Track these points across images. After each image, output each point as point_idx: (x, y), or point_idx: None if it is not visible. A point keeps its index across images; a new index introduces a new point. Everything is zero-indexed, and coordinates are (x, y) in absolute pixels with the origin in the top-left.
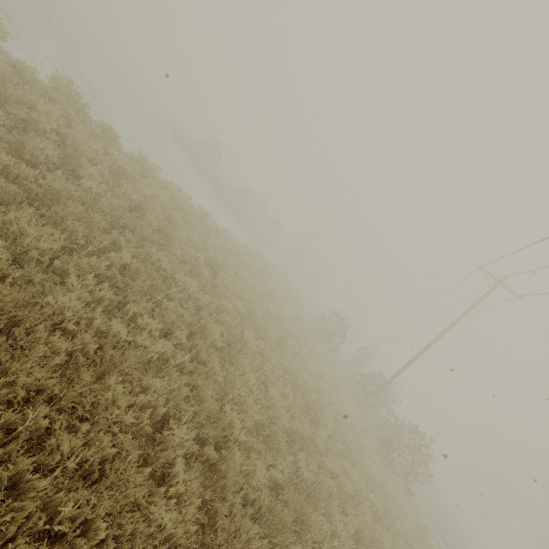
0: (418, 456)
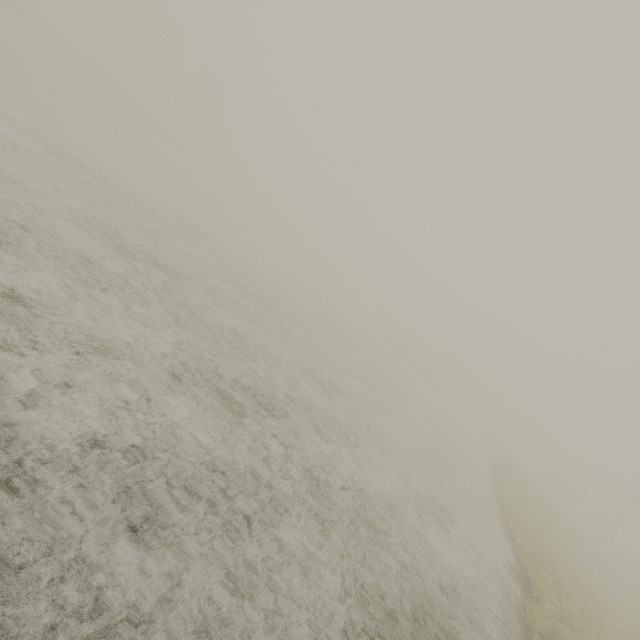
0: None
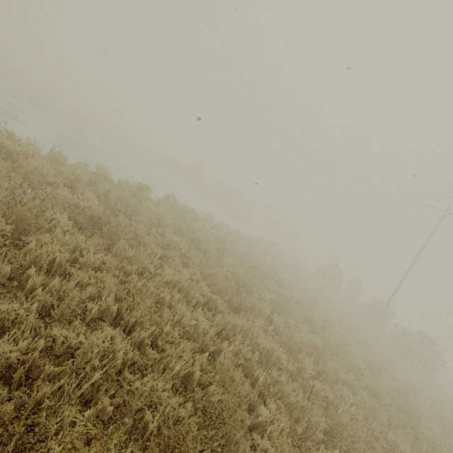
0: (431, 353)
